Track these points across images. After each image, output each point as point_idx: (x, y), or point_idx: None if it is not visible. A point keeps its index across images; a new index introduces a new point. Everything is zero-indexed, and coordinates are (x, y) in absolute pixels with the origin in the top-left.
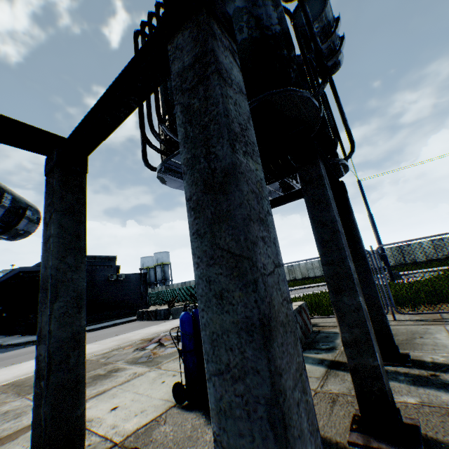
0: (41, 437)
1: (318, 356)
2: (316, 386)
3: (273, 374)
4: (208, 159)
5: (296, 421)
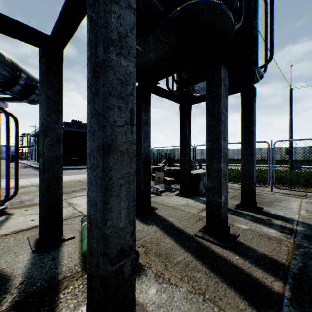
0: (42, 197)
1: None
2: (195, 212)
3: (105, 168)
4: (95, 56)
5: (116, 190)
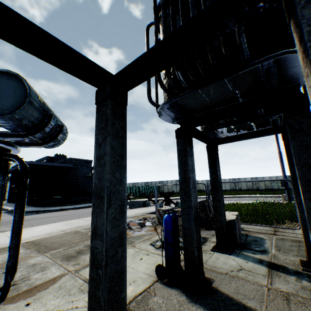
0: None
1: (255, 256)
2: (265, 283)
3: None
4: None
5: None
